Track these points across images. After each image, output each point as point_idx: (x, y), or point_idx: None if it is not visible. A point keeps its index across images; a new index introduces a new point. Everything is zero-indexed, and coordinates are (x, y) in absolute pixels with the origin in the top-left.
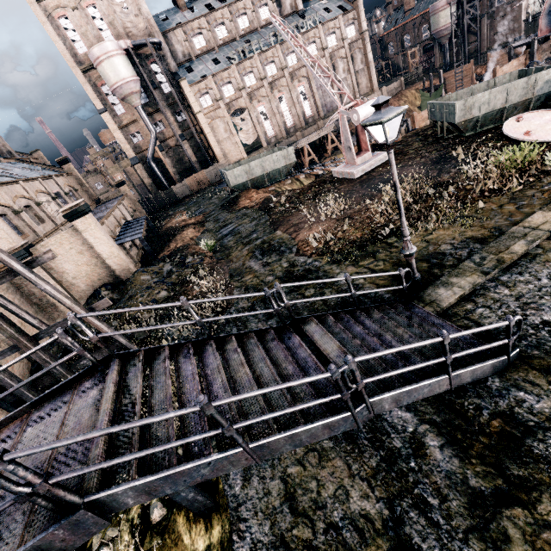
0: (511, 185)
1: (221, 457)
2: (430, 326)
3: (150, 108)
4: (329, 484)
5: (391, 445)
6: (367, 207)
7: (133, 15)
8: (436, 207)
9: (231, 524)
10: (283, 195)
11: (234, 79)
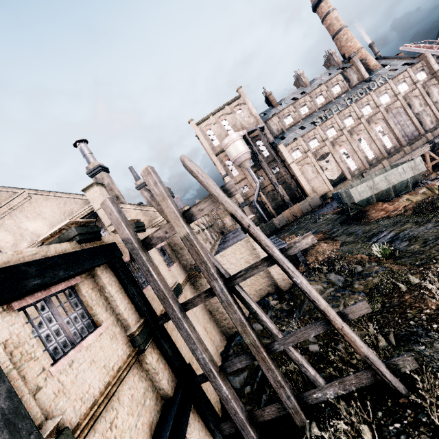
0: None
1: None
2: None
3: (254, 168)
4: None
5: None
6: None
7: (246, 117)
8: None
9: None
10: None
11: (318, 135)
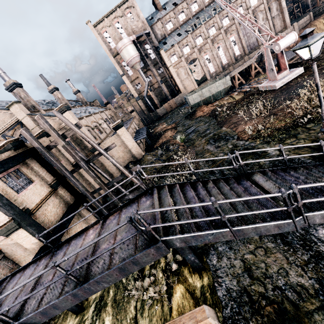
0: None
1: (218, 232)
2: None
3: (144, 69)
4: (273, 266)
5: (318, 249)
6: (287, 106)
7: (135, 21)
8: None
9: (213, 278)
10: (224, 106)
11: (190, 42)
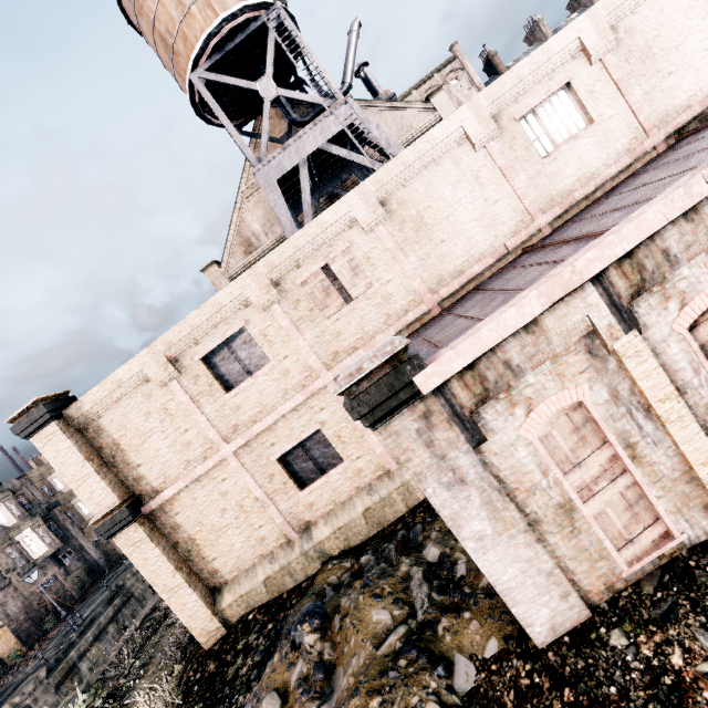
0: None
1: None
2: None
3: None
4: None
5: None
6: None
7: (465, 90)
8: None
9: None
10: None
11: None
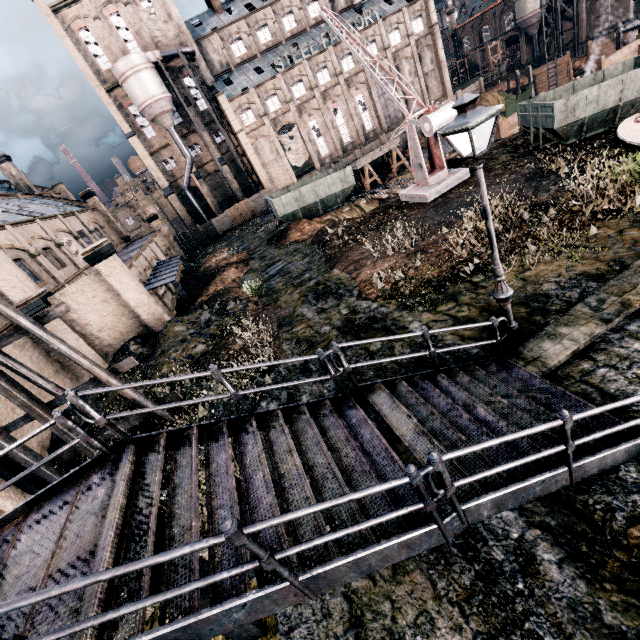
0: (634, 204)
1: (260, 596)
2: (535, 393)
3: (184, 130)
4: (407, 607)
5: (489, 556)
6: (444, 237)
7: (161, 21)
8: (533, 236)
9: None
10: (341, 226)
11: (280, 90)
